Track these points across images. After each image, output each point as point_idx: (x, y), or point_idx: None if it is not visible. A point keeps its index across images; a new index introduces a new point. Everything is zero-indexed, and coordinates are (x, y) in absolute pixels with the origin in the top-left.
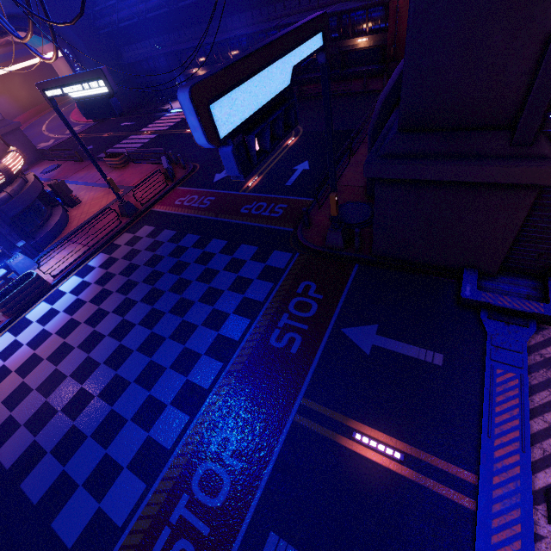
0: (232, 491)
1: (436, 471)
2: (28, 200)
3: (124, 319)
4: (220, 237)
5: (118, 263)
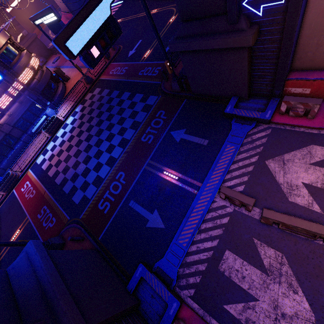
0: (121, 189)
1: (189, 183)
2: (46, 81)
3: (89, 134)
4: (128, 90)
5: (86, 109)
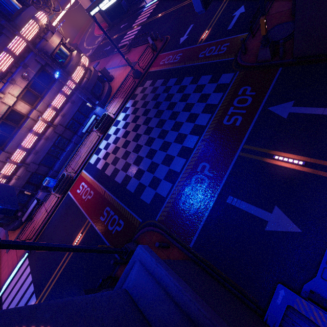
0: (209, 183)
1: (326, 167)
2: (94, 80)
3: (148, 126)
4: (189, 75)
5: (139, 103)
